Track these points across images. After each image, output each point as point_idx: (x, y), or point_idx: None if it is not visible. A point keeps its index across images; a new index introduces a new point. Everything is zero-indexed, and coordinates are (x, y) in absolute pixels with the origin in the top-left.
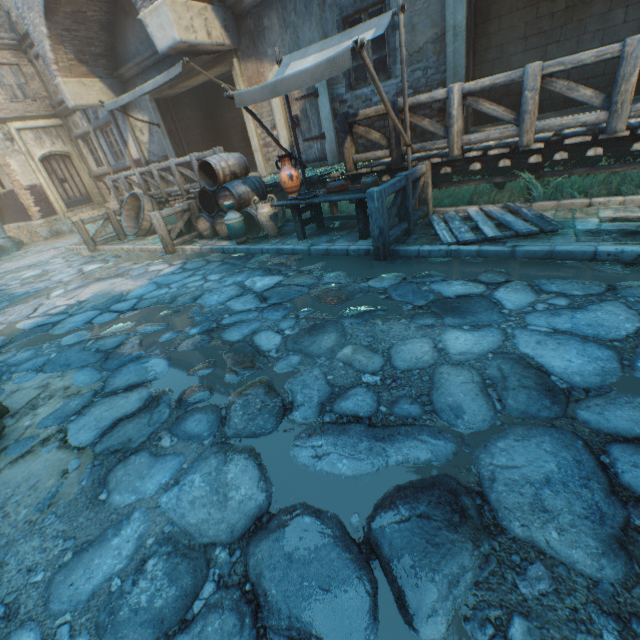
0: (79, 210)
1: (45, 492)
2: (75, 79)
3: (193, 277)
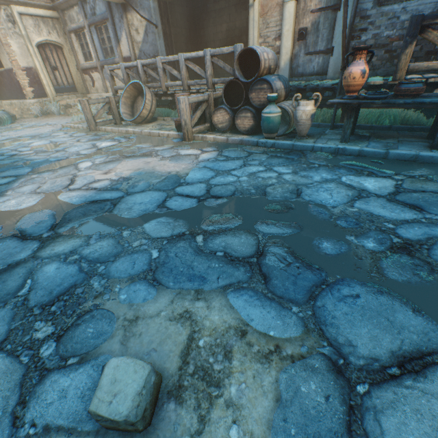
0: (66, 96)
1: None
2: None
3: (251, 166)
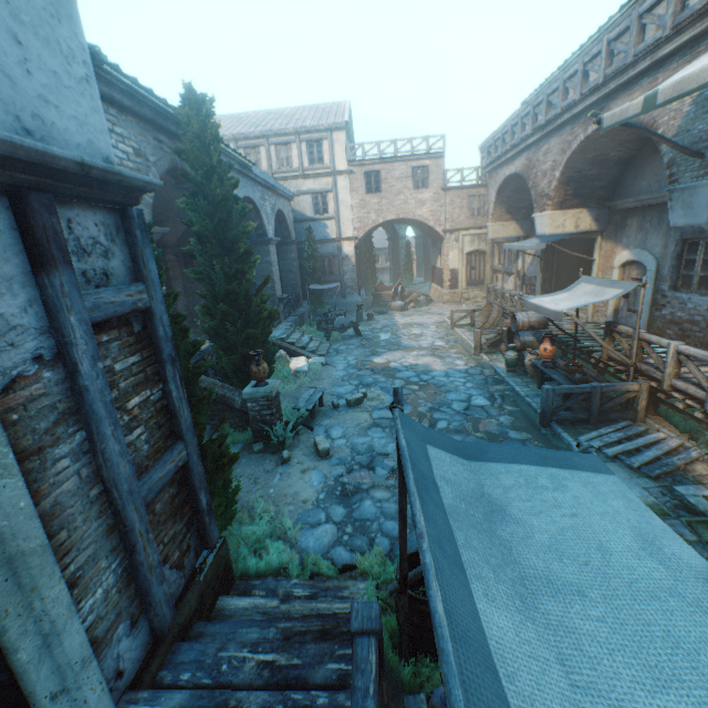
0: (471, 289)
1: (360, 422)
2: (498, 223)
3: (462, 379)
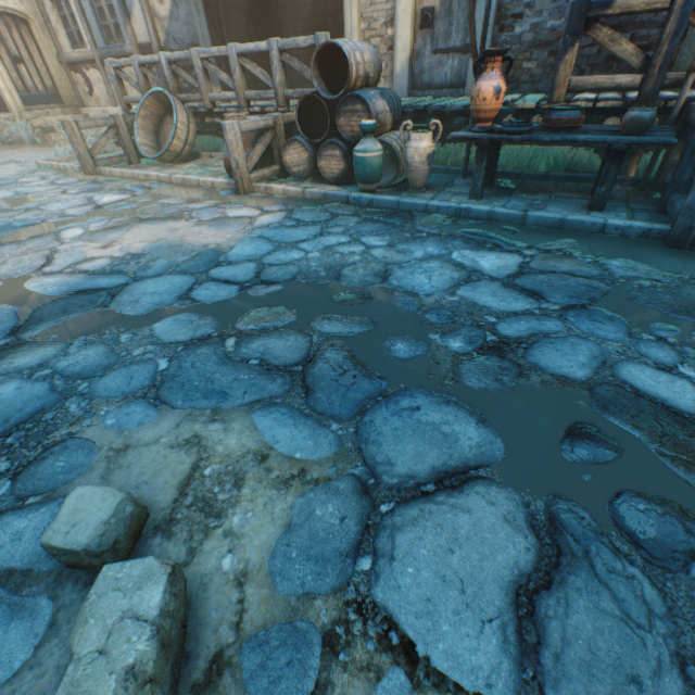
0: (43, 111)
1: None
2: None
3: (330, 236)
